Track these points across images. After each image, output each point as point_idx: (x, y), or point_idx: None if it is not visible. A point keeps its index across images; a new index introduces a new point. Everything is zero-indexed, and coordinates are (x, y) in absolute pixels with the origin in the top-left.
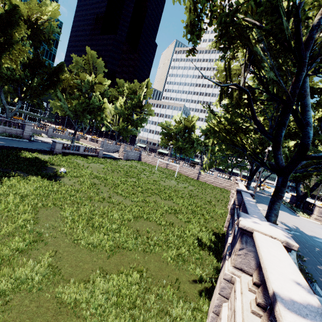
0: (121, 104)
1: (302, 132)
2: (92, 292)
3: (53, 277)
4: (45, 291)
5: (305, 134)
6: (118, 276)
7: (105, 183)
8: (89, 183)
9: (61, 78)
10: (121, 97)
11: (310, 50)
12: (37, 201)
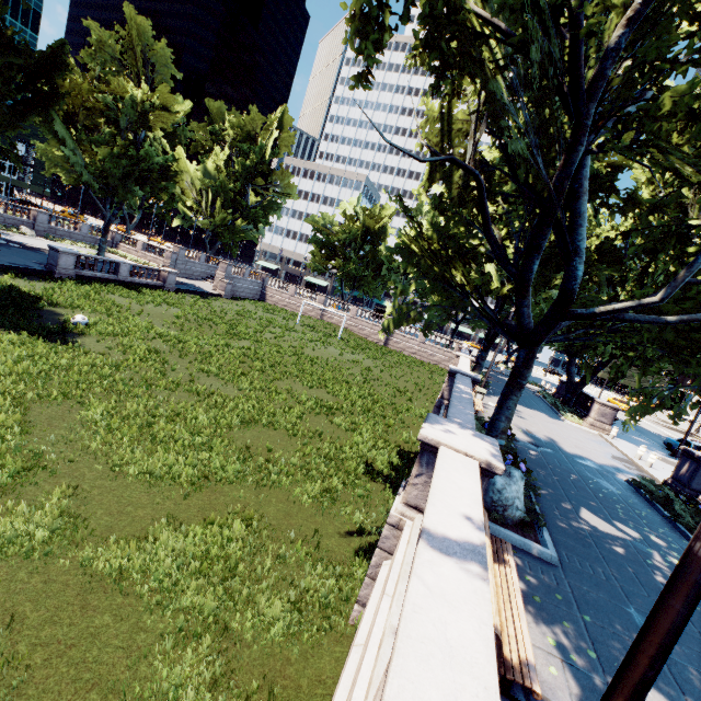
0: (217, 164)
1: (566, 266)
2: (154, 556)
3: (73, 534)
4: (58, 556)
5: (570, 271)
6: (205, 528)
7: (181, 350)
8: (144, 350)
9: (62, 86)
10: (218, 148)
11: (599, 101)
12: (24, 388)
